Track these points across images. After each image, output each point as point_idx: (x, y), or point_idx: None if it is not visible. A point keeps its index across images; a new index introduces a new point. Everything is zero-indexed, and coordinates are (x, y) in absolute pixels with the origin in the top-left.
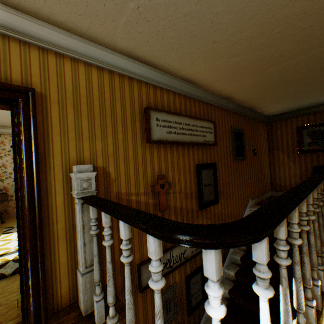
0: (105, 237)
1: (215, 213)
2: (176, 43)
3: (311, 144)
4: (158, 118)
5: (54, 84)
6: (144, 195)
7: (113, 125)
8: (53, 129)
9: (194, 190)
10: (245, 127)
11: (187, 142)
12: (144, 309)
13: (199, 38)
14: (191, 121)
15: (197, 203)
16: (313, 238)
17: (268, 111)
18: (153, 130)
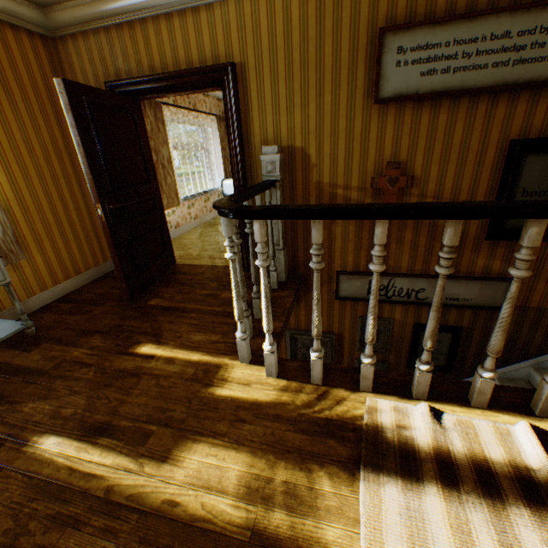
0: None
1: (545, 260)
2: None
3: None
4: (402, 47)
5: (251, 46)
6: (356, 191)
7: (318, 84)
8: (252, 105)
9: (483, 198)
10: None
11: (484, 87)
12: (340, 318)
13: None
14: (519, 22)
15: (482, 226)
16: (506, 309)
17: None
18: (386, 78)
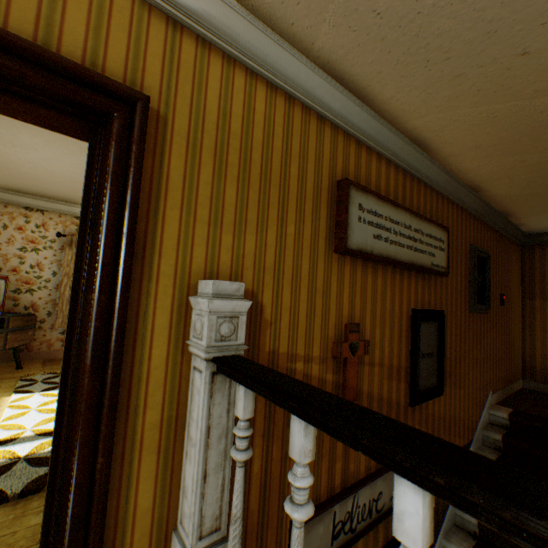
0: (296, 494)
1: (434, 415)
2: (442, 48)
3: None
4: (361, 204)
5: (185, 100)
6: (318, 362)
7: (281, 206)
8: (168, 193)
9: (404, 361)
10: (490, 249)
11: (404, 262)
12: None
13: (498, 39)
14: (413, 222)
15: (406, 391)
16: None
17: (534, 223)
18: (351, 228)
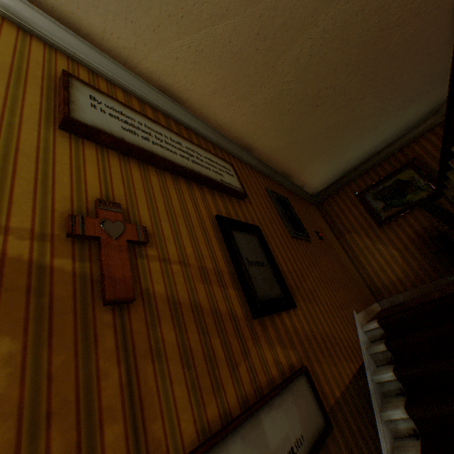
0: None
1: (299, 332)
2: None
3: (387, 208)
4: (96, 98)
5: None
6: (28, 238)
7: None
8: None
9: (226, 267)
10: (288, 199)
11: (182, 166)
12: None
13: None
14: (183, 142)
15: (242, 301)
16: None
17: (310, 182)
18: (80, 107)
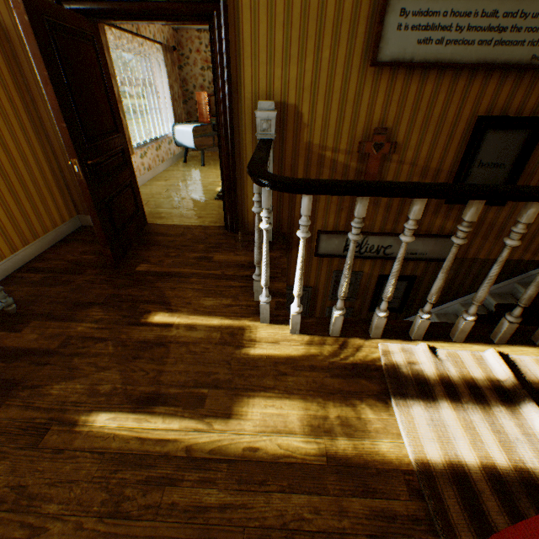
0: None
1: (484, 221)
2: None
3: None
4: (405, 9)
5: None
6: (344, 154)
7: (317, 36)
8: (244, 50)
9: (448, 167)
10: None
11: (468, 64)
12: (317, 273)
13: None
14: (506, 3)
15: None
16: (495, 269)
17: None
18: (386, 41)
